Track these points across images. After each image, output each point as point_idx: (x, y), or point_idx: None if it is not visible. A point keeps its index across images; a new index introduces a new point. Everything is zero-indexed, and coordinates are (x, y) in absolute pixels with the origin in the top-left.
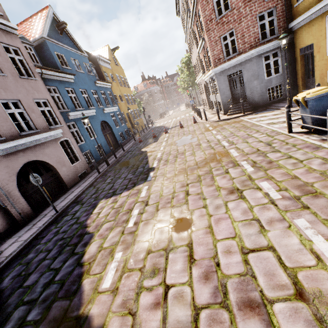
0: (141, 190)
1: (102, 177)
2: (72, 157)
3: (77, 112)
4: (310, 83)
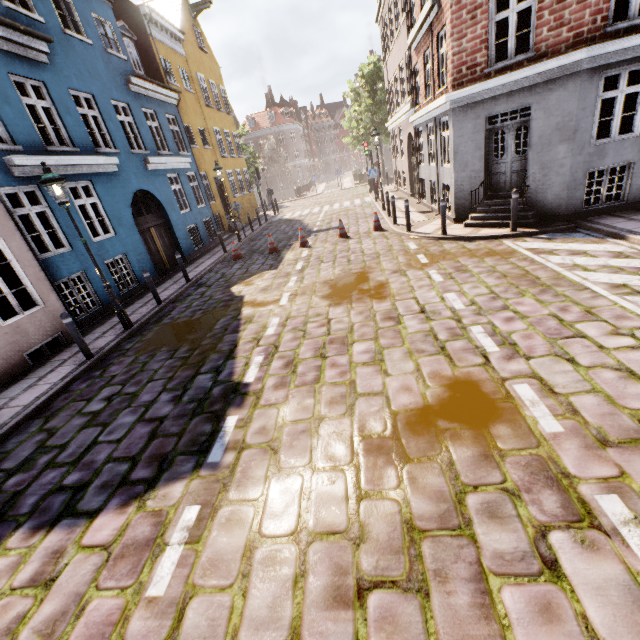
0: (165, 530)
1: (91, 377)
2: (7, 296)
3: (48, 157)
4: None
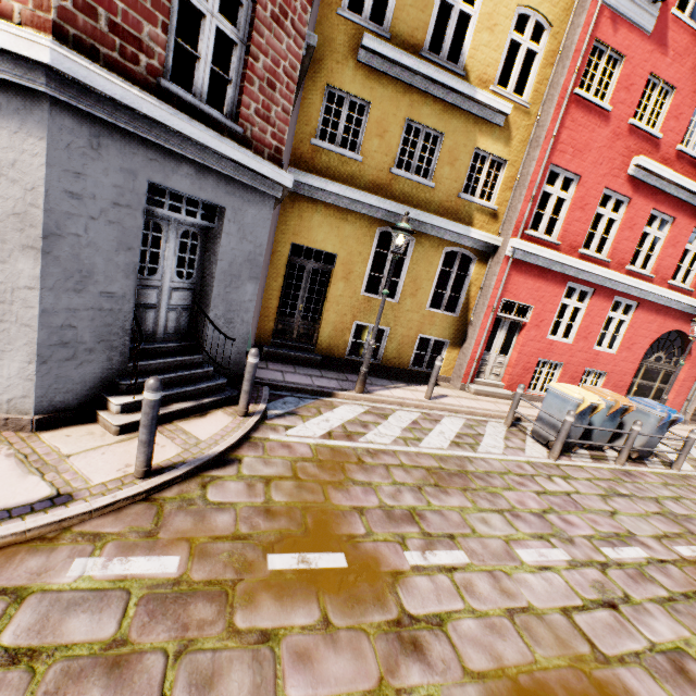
0: None
1: None
2: None
3: None
4: (291, 328)
